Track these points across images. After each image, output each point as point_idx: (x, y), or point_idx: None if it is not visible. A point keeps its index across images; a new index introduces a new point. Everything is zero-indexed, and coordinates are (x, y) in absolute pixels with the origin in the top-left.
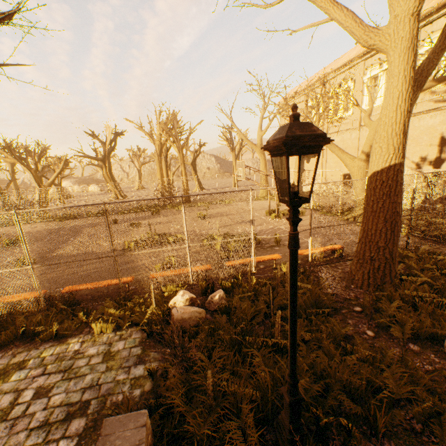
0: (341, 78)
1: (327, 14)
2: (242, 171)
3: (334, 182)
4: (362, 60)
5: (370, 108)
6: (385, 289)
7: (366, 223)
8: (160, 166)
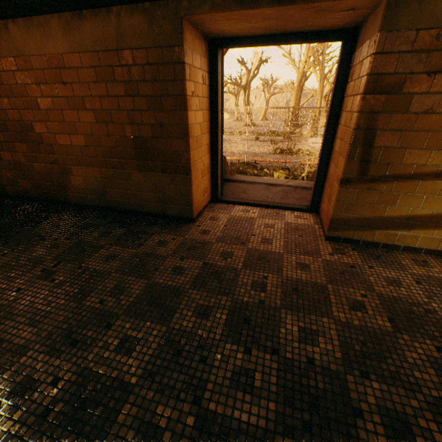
0: None
1: None
2: None
3: None
4: None
5: None
6: None
7: None
8: (296, 95)
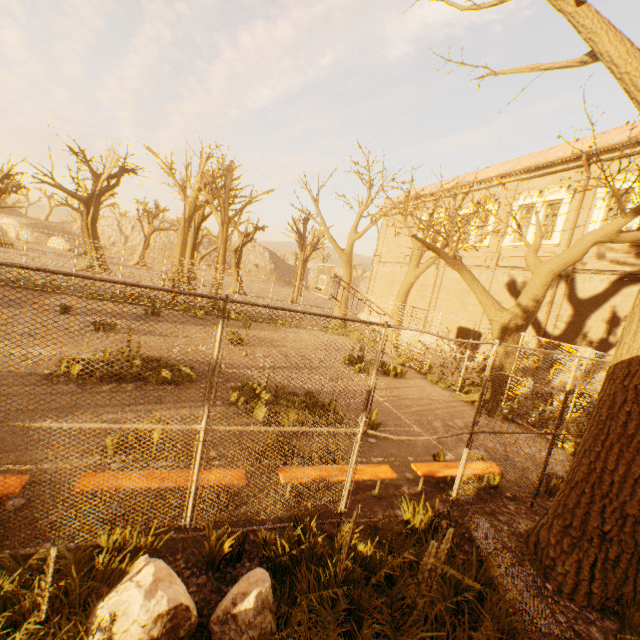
0: (481, 195)
1: (588, 44)
2: (327, 282)
3: (530, 349)
4: (515, 180)
5: (537, 243)
6: (633, 620)
7: (600, 453)
8: (185, 238)
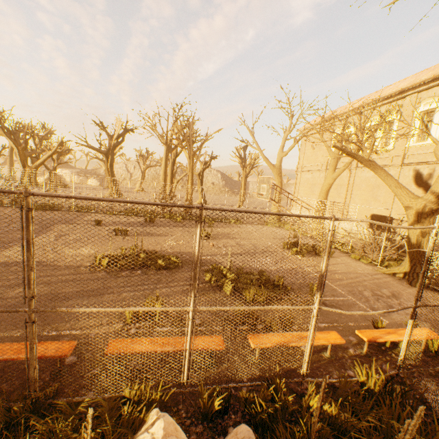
0: (383, 109)
1: None
2: (267, 189)
3: None
4: (414, 92)
5: None
6: None
7: None
8: (166, 169)
